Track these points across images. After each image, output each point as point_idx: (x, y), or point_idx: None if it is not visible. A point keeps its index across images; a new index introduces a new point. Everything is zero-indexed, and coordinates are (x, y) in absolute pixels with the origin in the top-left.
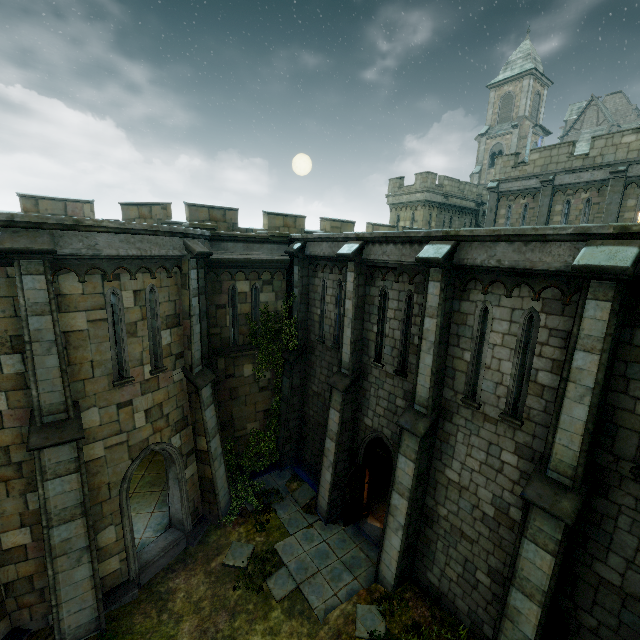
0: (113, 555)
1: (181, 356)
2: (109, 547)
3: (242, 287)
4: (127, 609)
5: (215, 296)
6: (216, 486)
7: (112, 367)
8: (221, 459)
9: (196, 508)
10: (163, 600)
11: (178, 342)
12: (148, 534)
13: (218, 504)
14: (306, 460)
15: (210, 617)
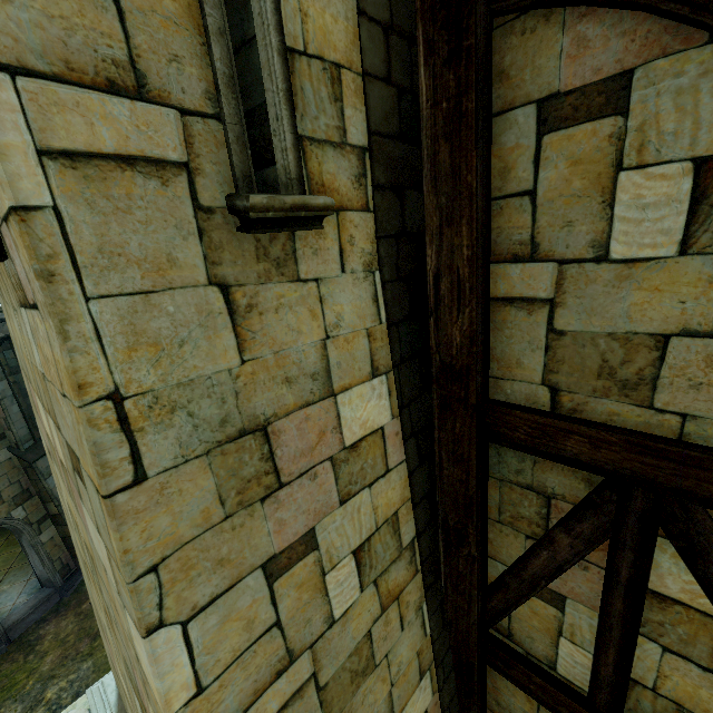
0: None
1: (3, 437)
2: None
3: None
4: None
5: None
6: None
7: None
8: None
9: (66, 565)
10: (32, 646)
11: None
12: (22, 599)
13: None
14: None
15: (74, 646)
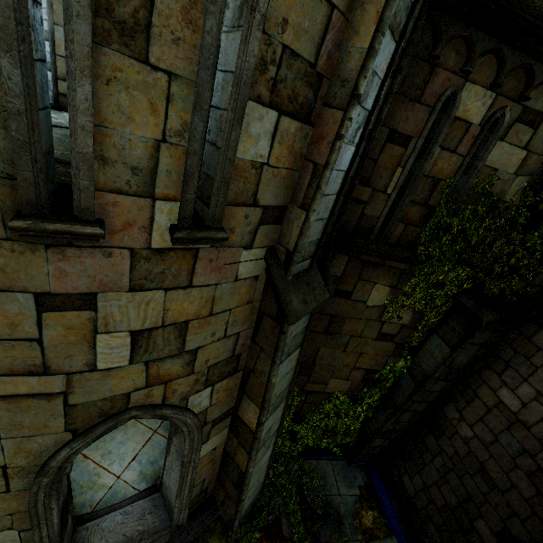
0: None
1: (276, 218)
2: None
3: (469, 105)
4: None
5: (400, 104)
6: (245, 489)
7: (12, 151)
8: (271, 439)
9: (204, 489)
10: None
11: (283, 174)
12: (130, 475)
13: (238, 512)
14: (402, 483)
15: None
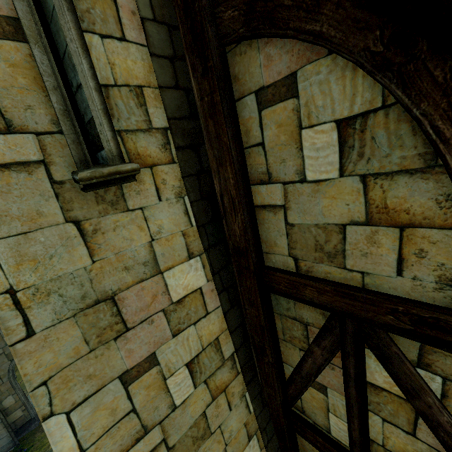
0: (16, 409)
1: None
2: (12, 406)
3: None
4: (33, 432)
5: None
6: None
7: None
8: None
9: None
10: None
11: None
12: None
13: None
14: None
15: None
